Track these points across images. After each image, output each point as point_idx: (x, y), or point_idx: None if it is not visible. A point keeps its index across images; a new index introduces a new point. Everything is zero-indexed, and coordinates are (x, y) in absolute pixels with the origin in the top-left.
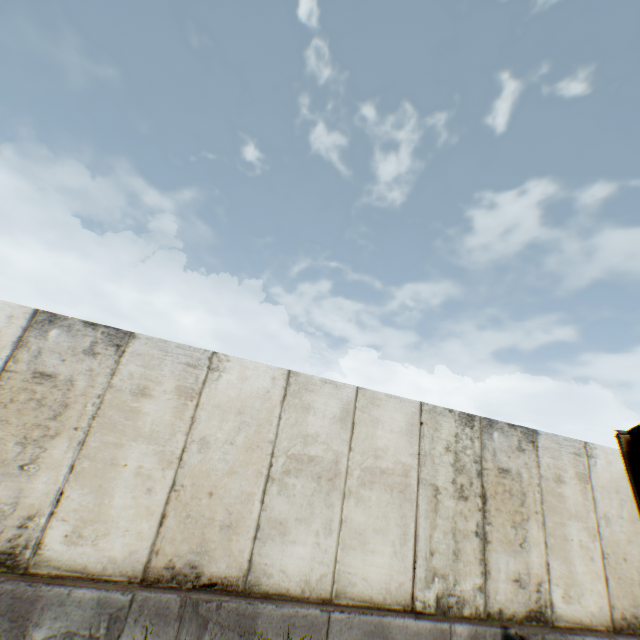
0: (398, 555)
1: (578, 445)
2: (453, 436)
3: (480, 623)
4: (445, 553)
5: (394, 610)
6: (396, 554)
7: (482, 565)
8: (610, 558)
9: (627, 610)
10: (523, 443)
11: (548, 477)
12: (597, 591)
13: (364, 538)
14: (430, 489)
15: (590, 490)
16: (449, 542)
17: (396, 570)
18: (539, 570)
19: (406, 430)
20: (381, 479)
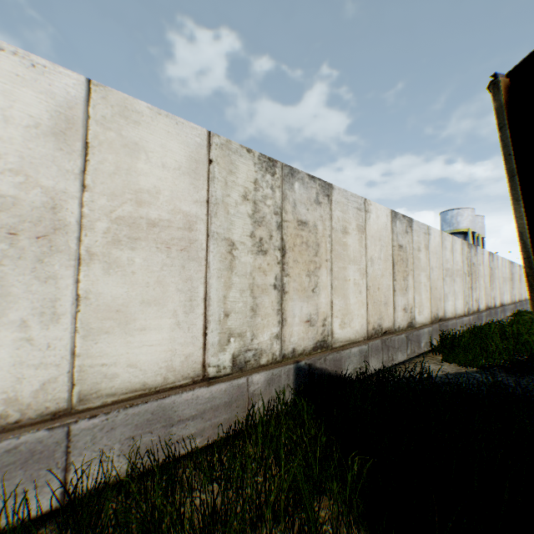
0: (183, 326)
1: (361, 201)
2: (252, 182)
3: (276, 367)
4: (242, 312)
5: (180, 387)
6: (180, 326)
7: (280, 316)
8: (371, 290)
9: (376, 323)
10: (321, 196)
11: (338, 229)
12: (362, 315)
13: (126, 316)
14: (224, 245)
15: (365, 239)
16: (247, 300)
17: (180, 344)
18: (326, 309)
19: (188, 168)
20: (150, 234)
